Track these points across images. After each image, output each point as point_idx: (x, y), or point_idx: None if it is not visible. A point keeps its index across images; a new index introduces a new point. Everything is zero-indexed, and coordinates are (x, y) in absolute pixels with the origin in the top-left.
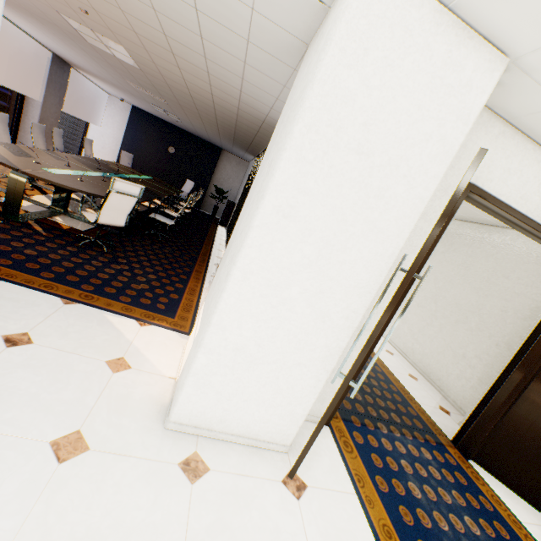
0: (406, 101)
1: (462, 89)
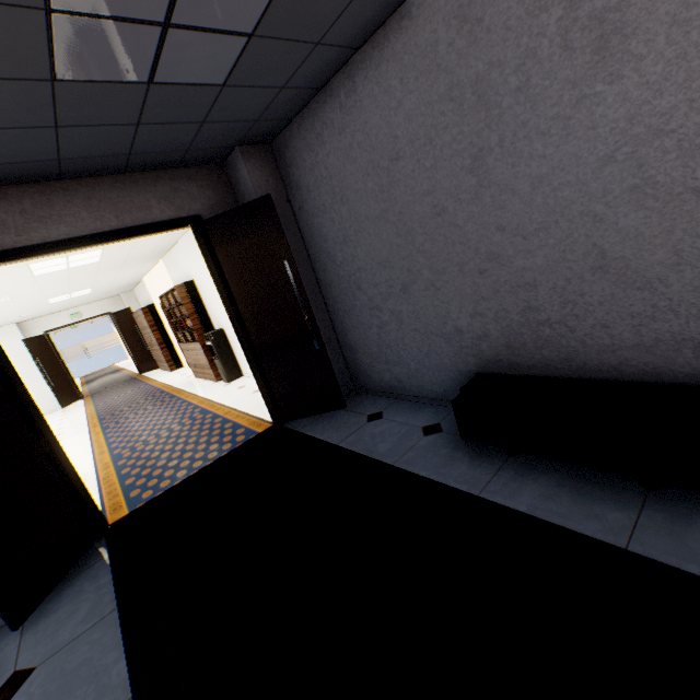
0: (5, 342)
1: (12, 332)
